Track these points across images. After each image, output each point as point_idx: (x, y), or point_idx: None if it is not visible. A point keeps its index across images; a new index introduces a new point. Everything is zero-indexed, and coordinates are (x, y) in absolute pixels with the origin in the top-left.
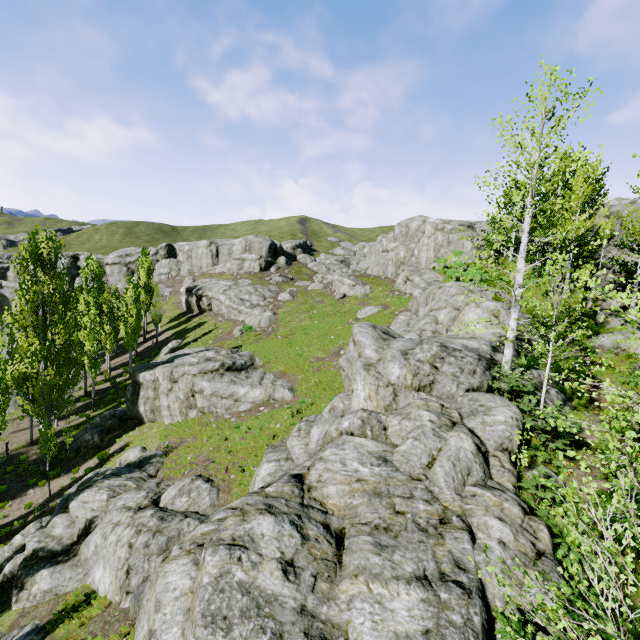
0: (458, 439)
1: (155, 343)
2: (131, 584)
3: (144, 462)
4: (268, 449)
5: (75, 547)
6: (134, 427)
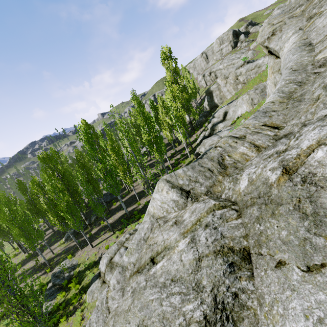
0: None
1: (200, 101)
2: (254, 102)
3: (230, 103)
4: None
5: (224, 120)
6: (215, 110)
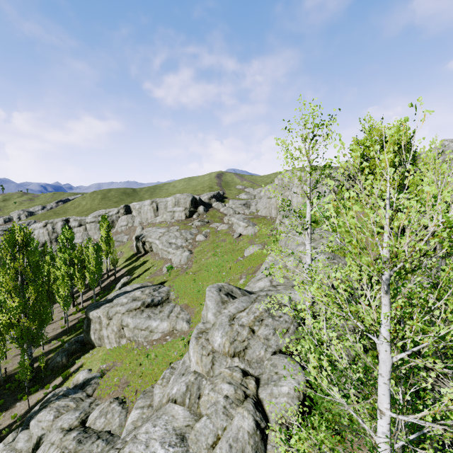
0: (240, 418)
1: (114, 278)
2: None
3: (86, 383)
4: (141, 394)
5: None
6: (89, 350)
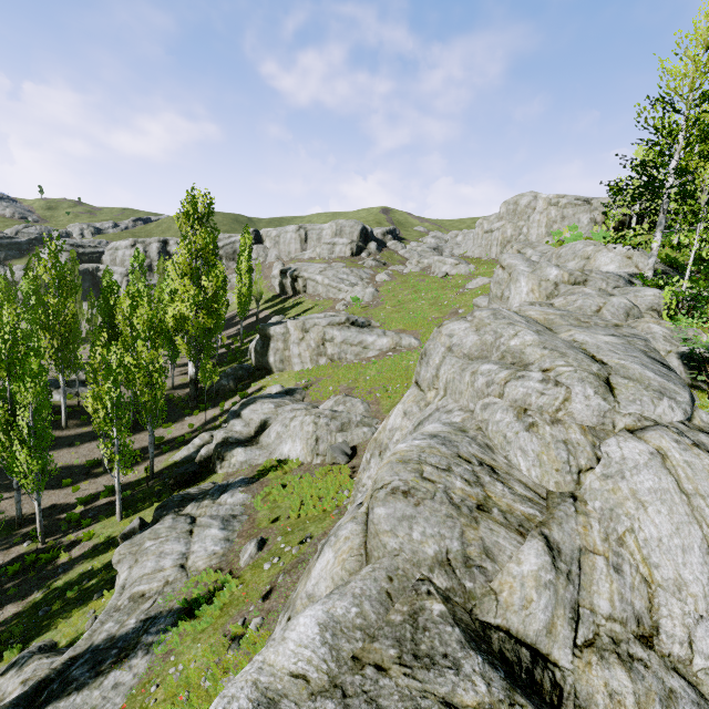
0: (619, 297)
1: (255, 320)
2: (319, 449)
3: (290, 392)
4: None
5: (254, 439)
6: (263, 377)
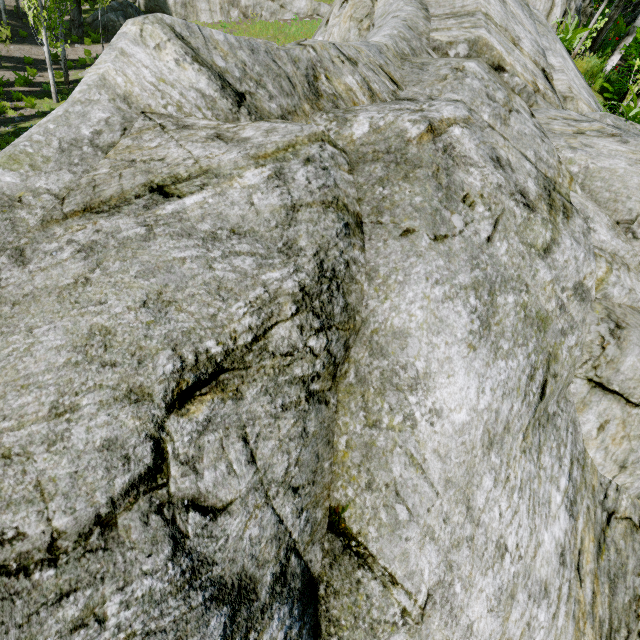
0: None
1: None
2: None
3: None
4: None
5: None
6: None
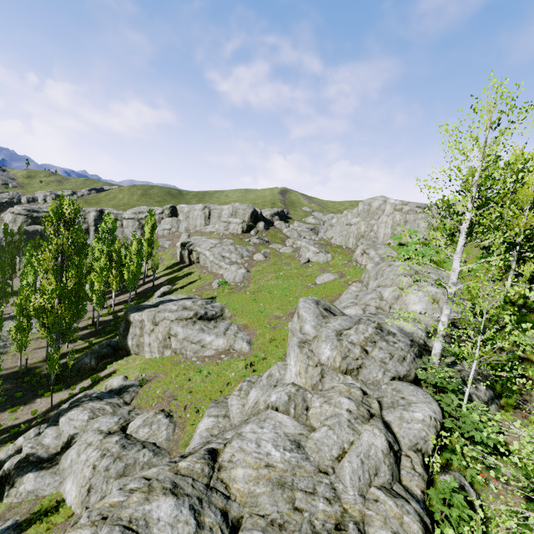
0: (371, 435)
1: (152, 286)
2: (90, 501)
3: (123, 390)
4: (212, 403)
5: (58, 457)
6: (123, 357)
